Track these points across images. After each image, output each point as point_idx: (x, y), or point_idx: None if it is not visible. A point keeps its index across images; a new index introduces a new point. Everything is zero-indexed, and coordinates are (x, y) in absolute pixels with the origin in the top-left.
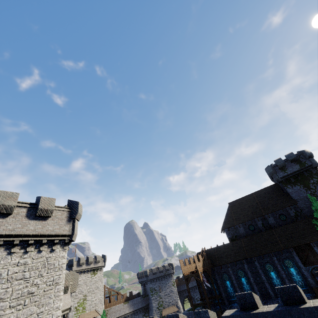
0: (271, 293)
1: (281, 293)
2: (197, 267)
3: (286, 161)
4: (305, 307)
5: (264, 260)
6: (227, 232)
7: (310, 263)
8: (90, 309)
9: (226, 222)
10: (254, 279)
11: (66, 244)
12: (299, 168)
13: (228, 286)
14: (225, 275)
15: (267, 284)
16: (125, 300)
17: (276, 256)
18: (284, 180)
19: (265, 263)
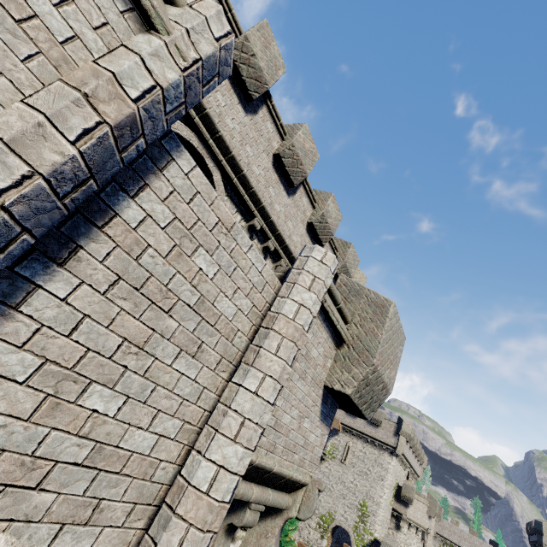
0: None
1: None
2: None
3: None
4: None
5: None
6: None
7: None
8: None
9: None
10: None
11: (393, 454)
12: None
13: None
14: None
15: None
16: None
17: None
18: None
19: None
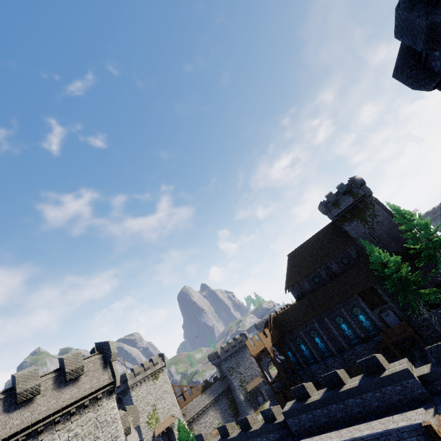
0: (345, 346)
1: (326, 380)
2: (264, 345)
3: (338, 195)
4: (342, 391)
5: (333, 314)
6: (292, 291)
7: (376, 306)
8: (164, 416)
9: (289, 280)
10: (327, 336)
11: (112, 393)
12: (353, 201)
13: (304, 350)
14: (298, 339)
15: (340, 338)
16: (202, 391)
17: (344, 307)
18: (340, 218)
19: (335, 317)
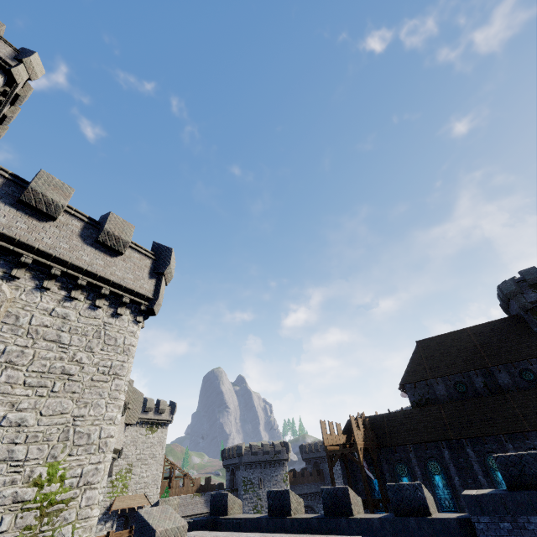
0: None
1: None
2: (354, 436)
3: None
4: None
5: (485, 447)
6: (411, 391)
7: None
8: (136, 490)
9: (411, 373)
10: (460, 480)
11: (142, 314)
12: None
13: None
14: (401, 465)
15: None
16: (197, 491)
17: (512, 443)
18: None
19: (487, 453)
